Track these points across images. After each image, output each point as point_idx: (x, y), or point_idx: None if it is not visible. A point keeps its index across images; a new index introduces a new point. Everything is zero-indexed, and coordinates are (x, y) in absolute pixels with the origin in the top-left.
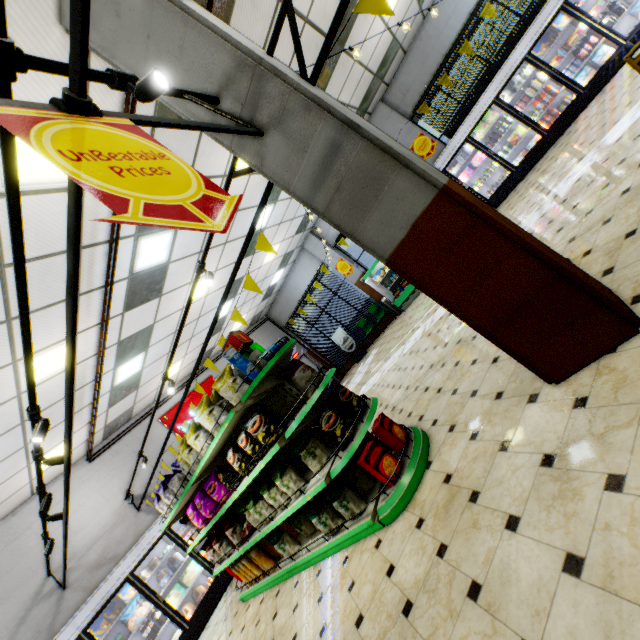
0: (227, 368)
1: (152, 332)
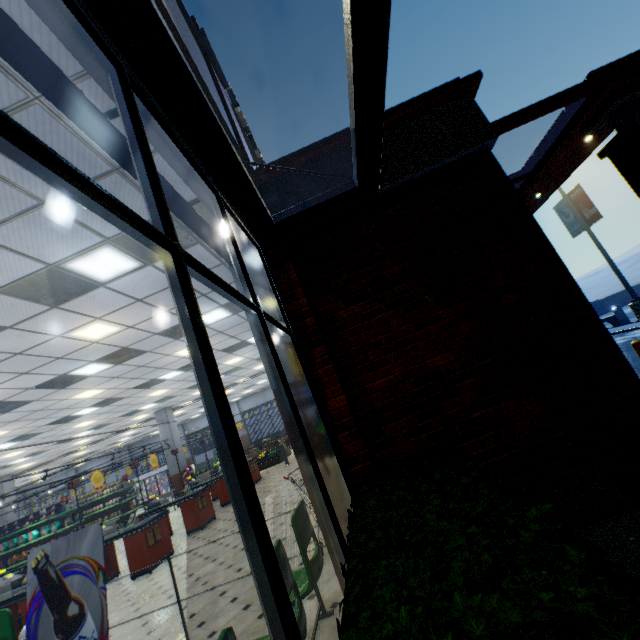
0: None
1: None
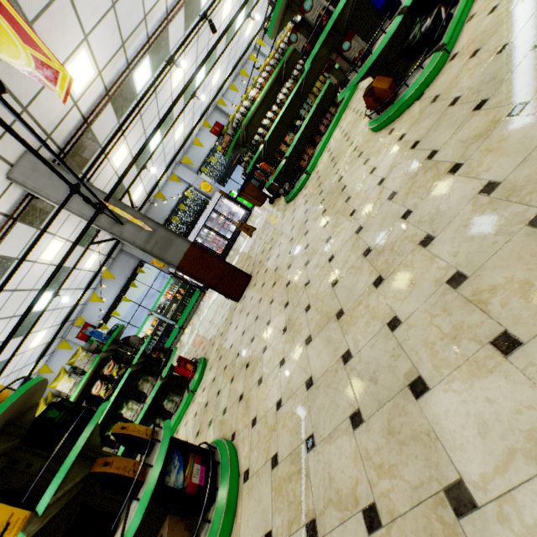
0: (80, 347)
1: None
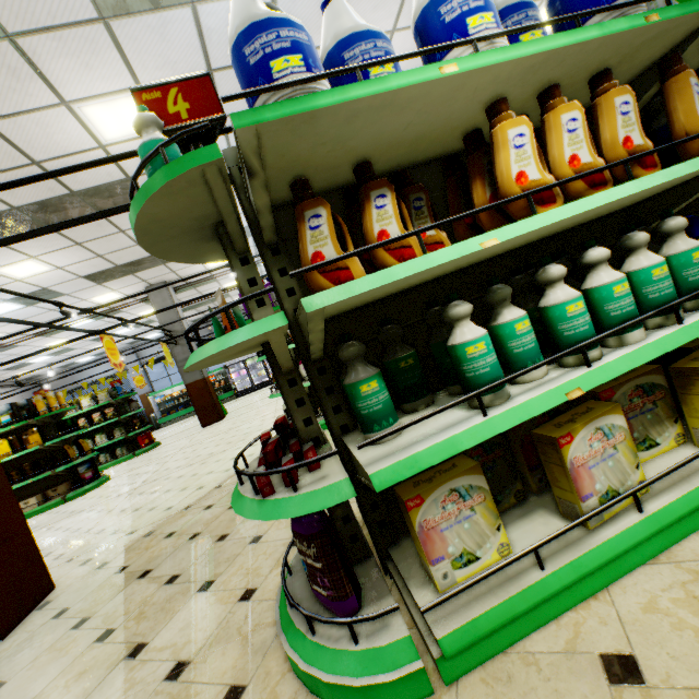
0: (107, 389)
1: (12, 348)
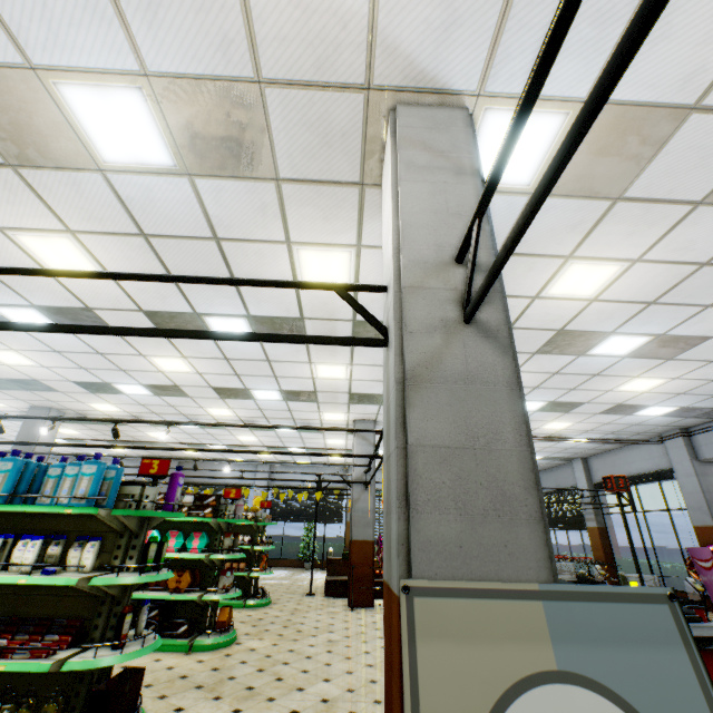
0: None
1: None
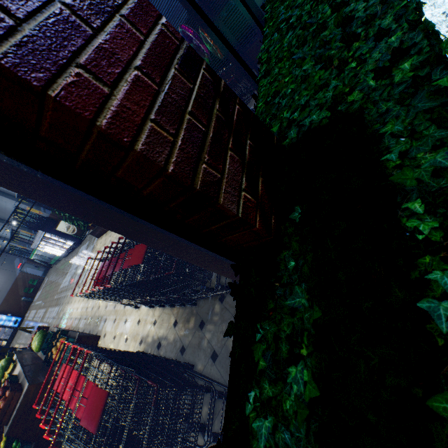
0: None
1: None
